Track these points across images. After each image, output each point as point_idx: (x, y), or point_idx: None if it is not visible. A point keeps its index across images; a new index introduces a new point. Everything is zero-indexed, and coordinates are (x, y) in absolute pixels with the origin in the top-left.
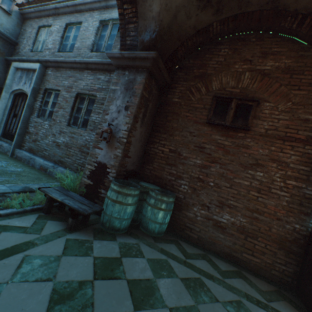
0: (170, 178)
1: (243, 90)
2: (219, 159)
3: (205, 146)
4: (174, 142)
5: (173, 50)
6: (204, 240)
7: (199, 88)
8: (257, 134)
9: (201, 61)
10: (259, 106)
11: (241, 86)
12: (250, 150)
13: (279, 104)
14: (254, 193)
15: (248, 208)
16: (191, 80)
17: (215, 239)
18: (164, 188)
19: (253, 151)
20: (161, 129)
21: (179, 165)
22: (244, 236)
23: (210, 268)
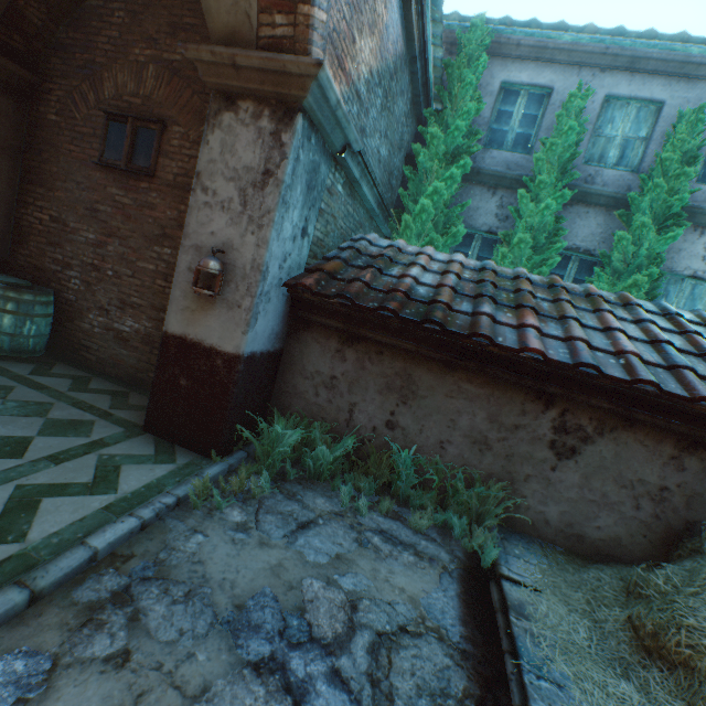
0: (56, 268)
1: (147, 101)
2: (118, 230)
3: (100, 207)
4: (56, 202)
5: (6, 8)
6: (105, 362)
7: (86, 95)
8: (165, 185)
9: (87, 36)
10: (167, 132)
11: (144, 92)
12: (157, 212)
13: (191, 129)
14: (162, 283)
15: (155, 306)
16: (73, 76)
17: (118, 358)
18: (49, 287)
19: (160, 214)
20: (36, 178)
21: (66, 245)
22: (151, 349)
23: (62, 384)
